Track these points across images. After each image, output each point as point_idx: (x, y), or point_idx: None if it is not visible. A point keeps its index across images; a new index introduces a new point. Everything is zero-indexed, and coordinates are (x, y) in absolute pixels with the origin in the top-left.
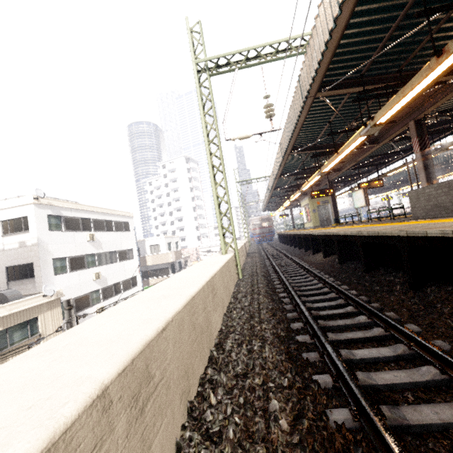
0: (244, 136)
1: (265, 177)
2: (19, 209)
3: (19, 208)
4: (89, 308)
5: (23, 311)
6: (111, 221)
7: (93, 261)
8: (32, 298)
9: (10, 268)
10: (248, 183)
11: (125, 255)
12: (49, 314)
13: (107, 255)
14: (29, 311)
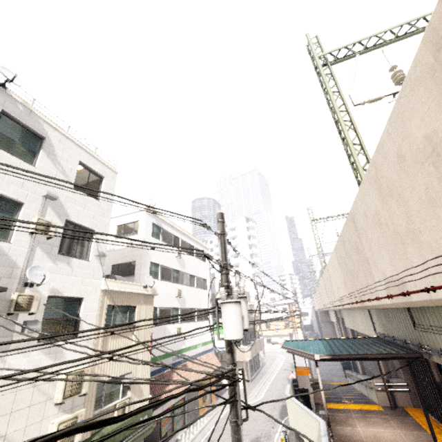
0: (376, 98)
1: (343, 215)
2: (133, 215)
3: (134, 214)
4: (169, 325)
5: (127, 295)
6: (193, 247)
7: (177, 278)
8: (136, 285)
9: (115, 266)
10: (323, 221)
11: (201, 283)
12: (144, 309)
13: (187, 277)
14: (131, 297)
